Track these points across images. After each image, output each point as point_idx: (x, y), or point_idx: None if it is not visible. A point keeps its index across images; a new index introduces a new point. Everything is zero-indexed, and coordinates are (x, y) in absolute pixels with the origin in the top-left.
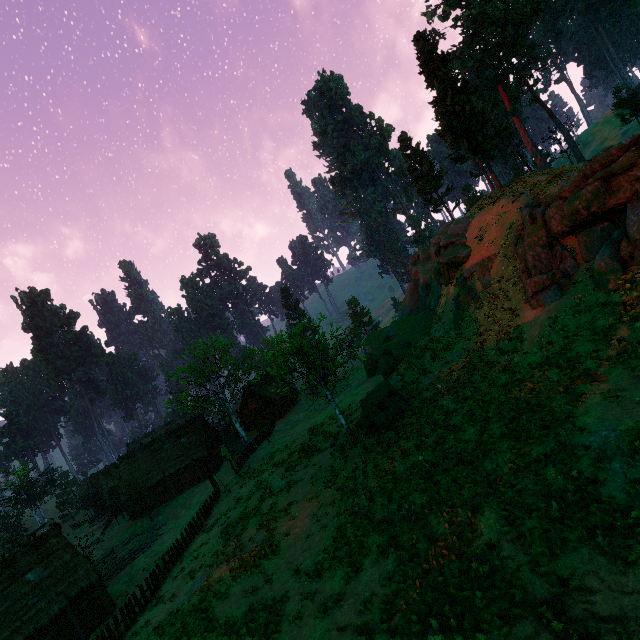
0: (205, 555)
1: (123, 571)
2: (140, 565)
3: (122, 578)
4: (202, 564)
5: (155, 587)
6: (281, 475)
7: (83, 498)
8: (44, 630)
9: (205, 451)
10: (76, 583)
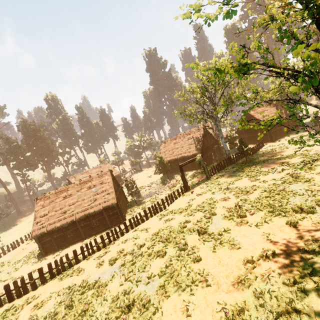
0: (136, 244)
1: (144, 200)
2: (145, 204)
3: (141, 204)
4: (126, 253)
5: (113, 238)
6: (227, 210)
7: (155, 154)
8: (94, 216)
9: (200, 152)
10: (107, 203)
